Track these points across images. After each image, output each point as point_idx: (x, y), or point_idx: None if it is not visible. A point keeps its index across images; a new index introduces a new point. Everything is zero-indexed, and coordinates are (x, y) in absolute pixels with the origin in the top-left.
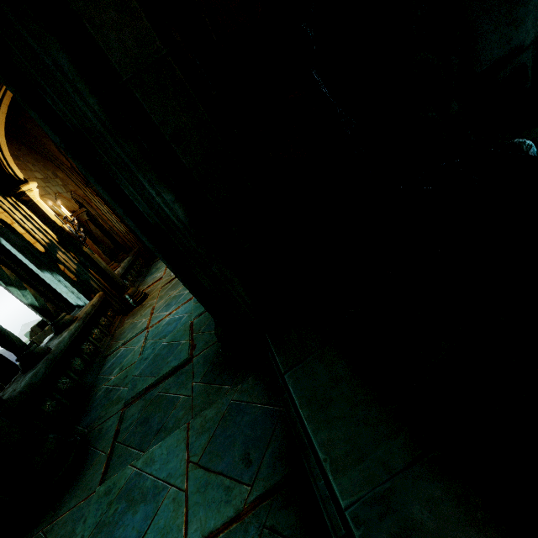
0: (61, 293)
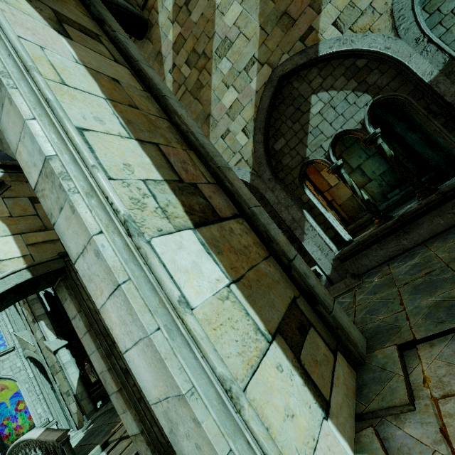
0: (338, 230)
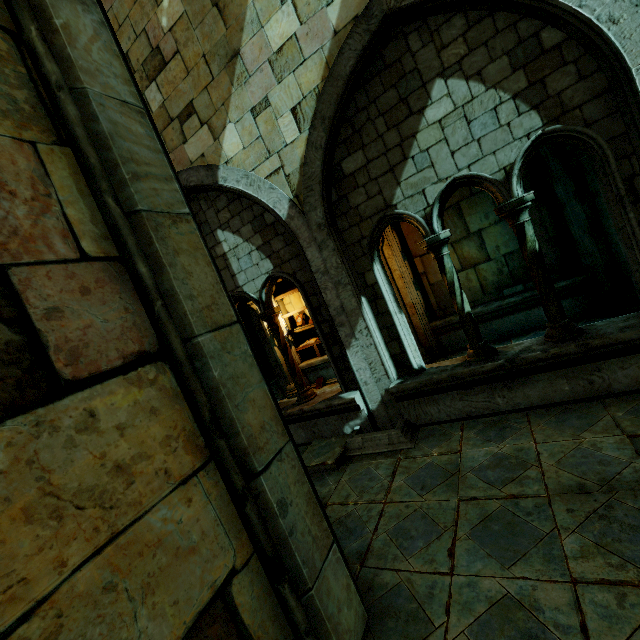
0: (407, 348)
